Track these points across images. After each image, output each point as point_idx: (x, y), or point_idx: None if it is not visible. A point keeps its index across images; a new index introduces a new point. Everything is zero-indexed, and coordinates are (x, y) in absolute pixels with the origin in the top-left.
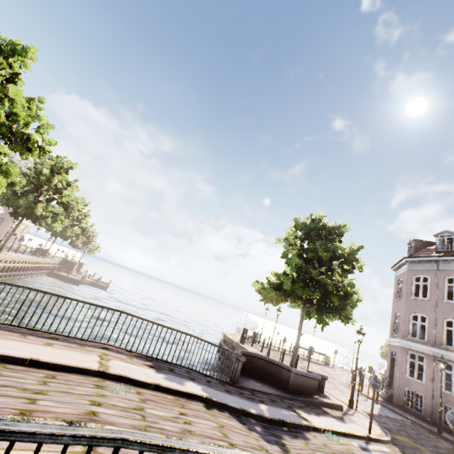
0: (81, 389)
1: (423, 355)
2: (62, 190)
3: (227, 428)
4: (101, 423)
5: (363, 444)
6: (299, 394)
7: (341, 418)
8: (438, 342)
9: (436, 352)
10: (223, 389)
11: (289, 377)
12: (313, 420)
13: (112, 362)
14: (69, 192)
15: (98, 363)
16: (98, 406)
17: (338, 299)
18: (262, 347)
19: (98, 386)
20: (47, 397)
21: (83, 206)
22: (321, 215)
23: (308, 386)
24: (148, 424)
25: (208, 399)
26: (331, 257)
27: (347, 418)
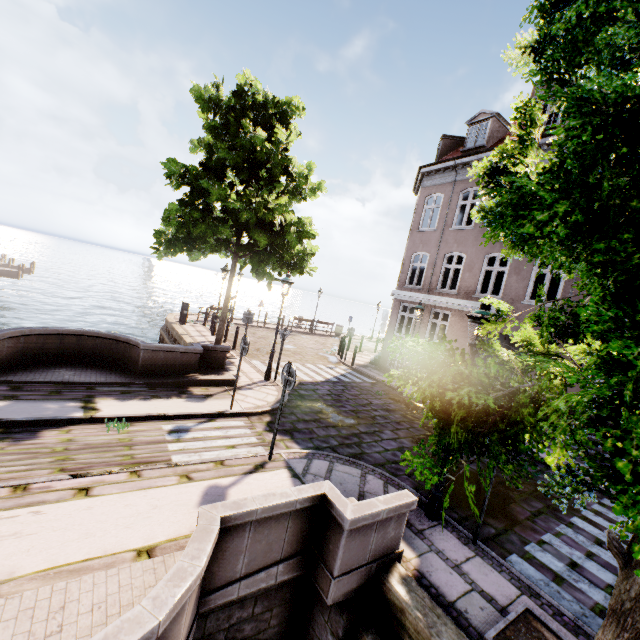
0: None
1: (415, 305)
2: None
3: None
4: None
5: (192, 424)
6: (160, 375)
7: (209, 396)
8: (433, 287)
9: (427, 299)
10: None
11: (139, 357)
12: (113, 408)
13: None
14: None
15: None
16: None
17: (268, 236)
18: (211, 324)
19: None
20: None
21: None
22: (249, 80)
23: (179, 364)
24: None
25: None
26: (255, 162)
27: (224, 394)
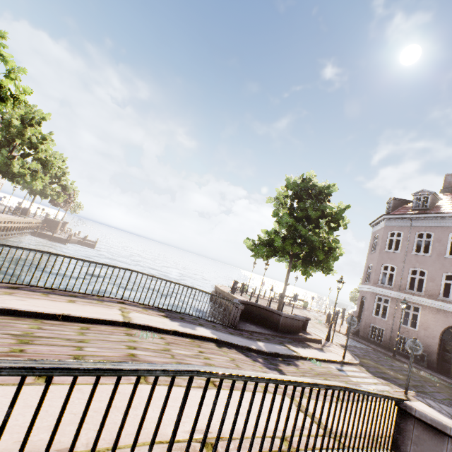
0: (115, 337)
1: (388, 298)
2: (37, 145)
3: (237, 361)
4: (141, 362)
5: (339, 367)
6: (287, 332)
7: (321, 349)
8: (402, 288)
9: (400, 295)
10: (227, 332)
11: (279, 320)
12: (300, 351)
13: (132, 314)
14: (46, 147)
15: (121, 316)
16: (134, 349)
17: (323, 253)
18: (250, 296)
19: (128, 334)
20: (90, 345)
21: (63, 163)
22: (312, 175)
23: (294, 326)
24: (178, 361)
25: (218, 340)
26: (319, 215)
27: (325, 349)
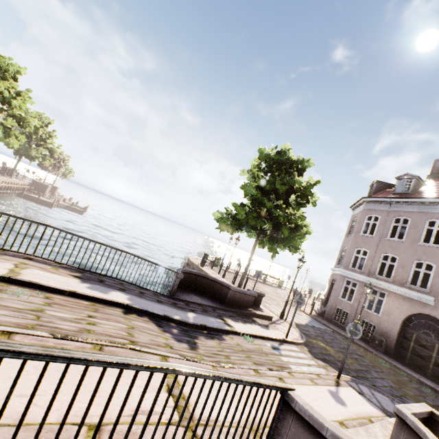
0: None
1: (357, 282)
2: (10, 99)
3: (137, 329)
4: None
5: (276, 345)
6: (235, 306)
7: (267, 326)
8: (372, 273)
9: (368, 280)
10: (154, 300)
11: (227, 293)
12: (237, 326)
13: (28, 271)
14: (20, 103)
15: (8, 270)
16: None
17: (289, 230)
18: (219, 270)
19: None
20: None
21: (39, 122)
22: (287, 147)
23: (244, 301)
24: (40, 323)
25: (129, 306)
26: (289, 190)
27: (272, 326)
